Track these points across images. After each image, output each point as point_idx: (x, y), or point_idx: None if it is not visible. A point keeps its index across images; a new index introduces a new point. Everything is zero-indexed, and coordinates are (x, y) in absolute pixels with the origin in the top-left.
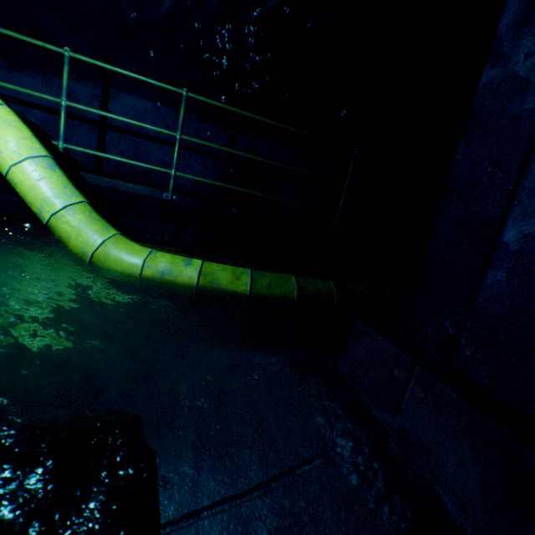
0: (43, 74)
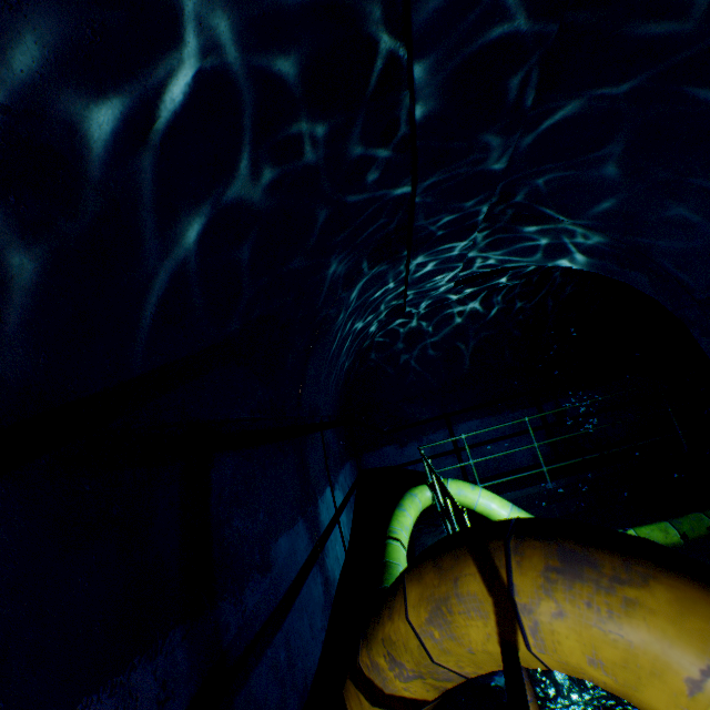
0: (417, 440)
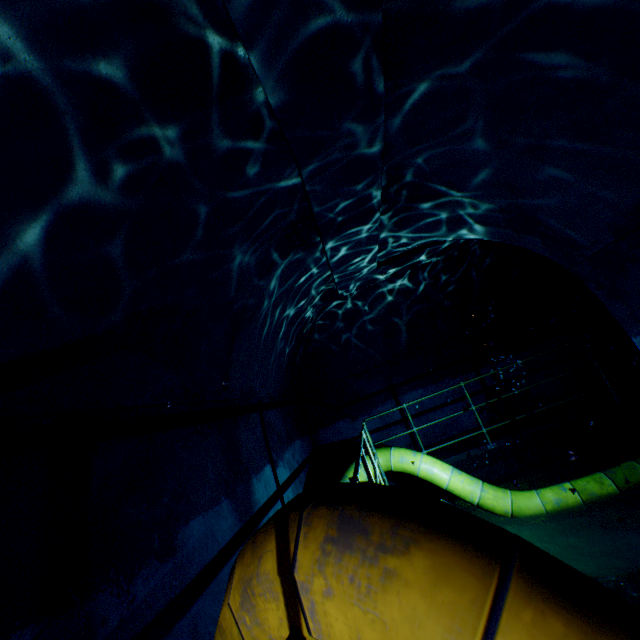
0: (366, 413)
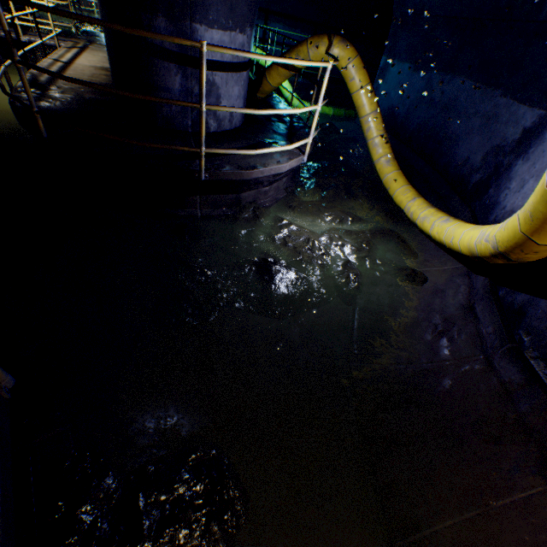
0: None
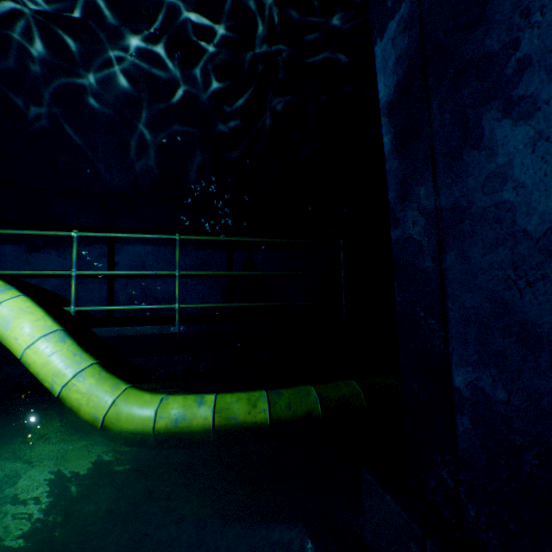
0: (58, 248)
